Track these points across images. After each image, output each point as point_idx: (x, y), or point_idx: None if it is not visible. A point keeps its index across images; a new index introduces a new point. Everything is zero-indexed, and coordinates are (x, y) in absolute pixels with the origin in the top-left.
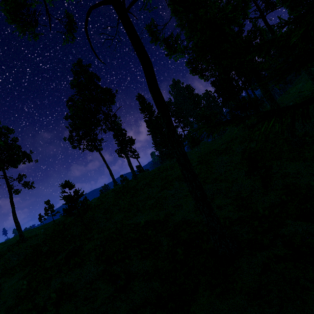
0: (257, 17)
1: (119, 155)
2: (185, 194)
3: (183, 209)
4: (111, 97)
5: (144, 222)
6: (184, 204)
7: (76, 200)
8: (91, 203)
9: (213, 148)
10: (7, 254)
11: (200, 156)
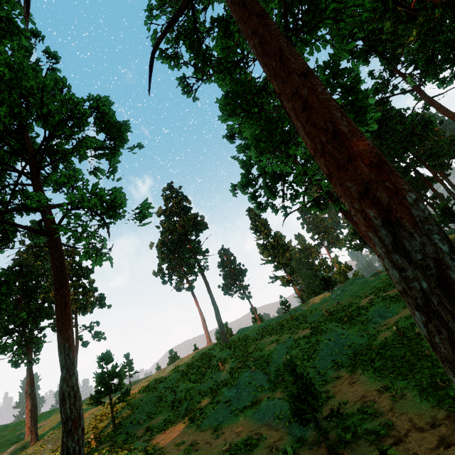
0: (405, 91)
1: (224, 292)
2: (246, 405)
3: (211, 446)
4: (198, 225)
5: (162, 450)
6: (228, 430)
7: (109, 383)
8: (165, 370)
9: (349, 301)
10: (46, 436)
11: (322, 315)
